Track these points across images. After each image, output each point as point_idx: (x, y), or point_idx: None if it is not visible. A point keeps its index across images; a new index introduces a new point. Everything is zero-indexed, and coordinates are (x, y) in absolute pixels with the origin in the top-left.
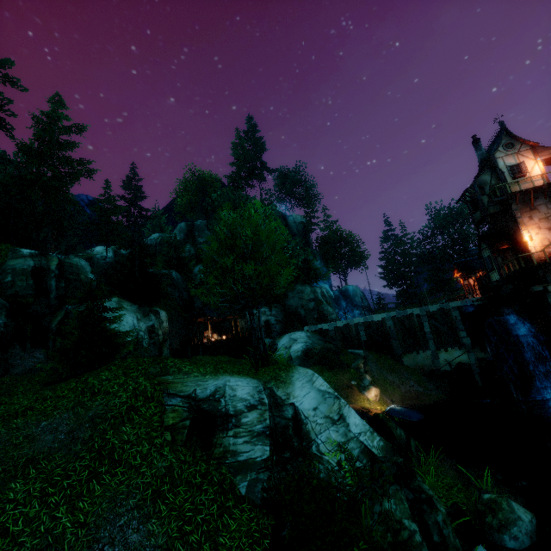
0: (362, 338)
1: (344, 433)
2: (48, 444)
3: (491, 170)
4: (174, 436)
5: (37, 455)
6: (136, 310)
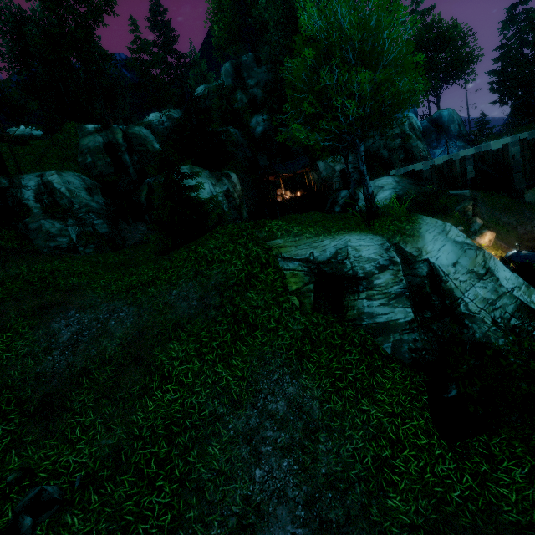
0: (468, 176)
1: (494, 289)
2: (186, 311)
3: None
4: (301, 301)
5: (180, 320)
6: (208, 175)
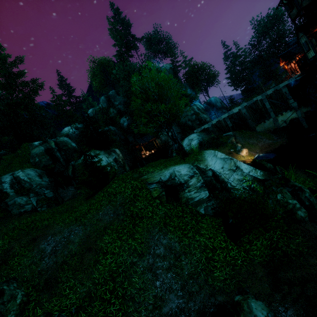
0: (229, 125)
1: (241, 174)
2: (108, 220)
3: None
4: (160, 200)
5: (106, 225)
6: (104, 153)
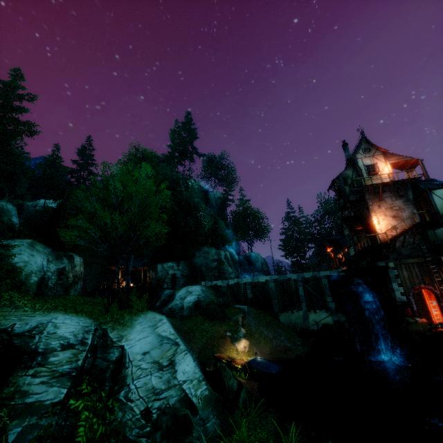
0: (248, 296)
1: (168, 380)
2: None
3: (353, 167)
4: None
5: None
6: (49, 252)
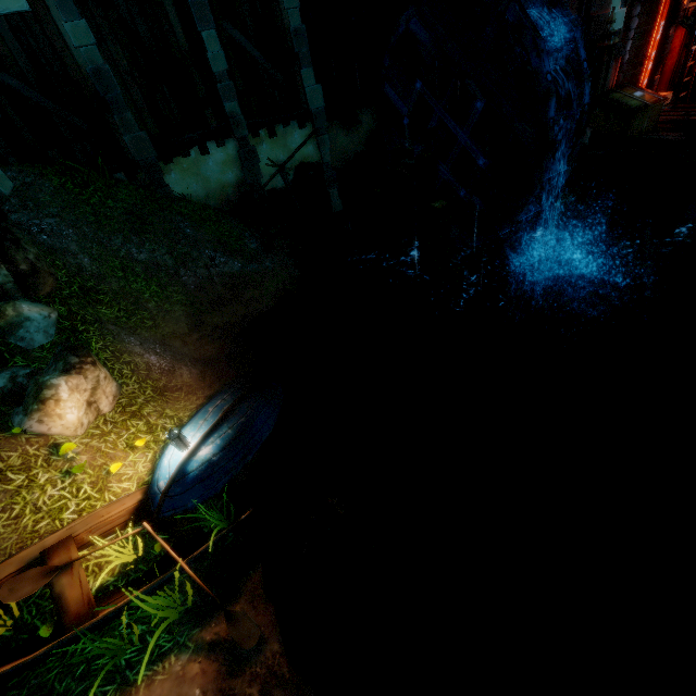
0: None
1: None
2: None
3: None
4: None
5: None
6: None
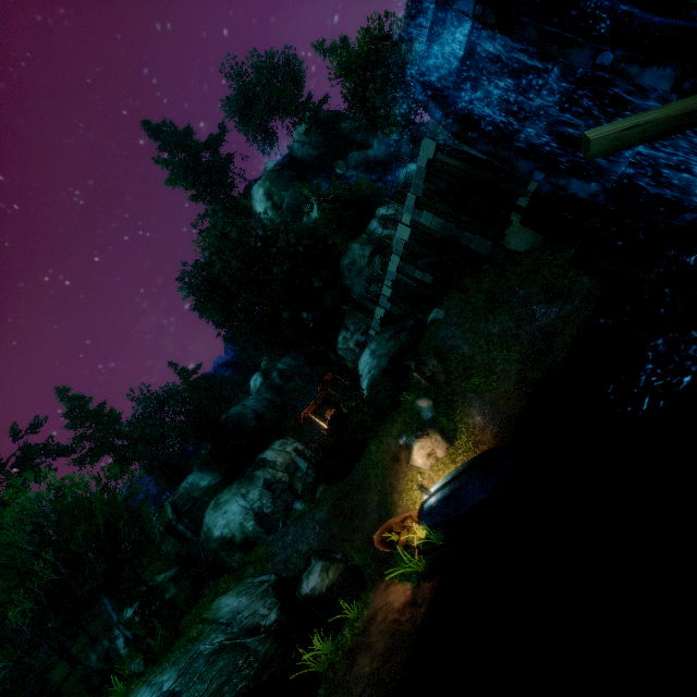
0: (426, 282)
1: None
2: None
3: None
4: None
5: None
6: (237, 488)
